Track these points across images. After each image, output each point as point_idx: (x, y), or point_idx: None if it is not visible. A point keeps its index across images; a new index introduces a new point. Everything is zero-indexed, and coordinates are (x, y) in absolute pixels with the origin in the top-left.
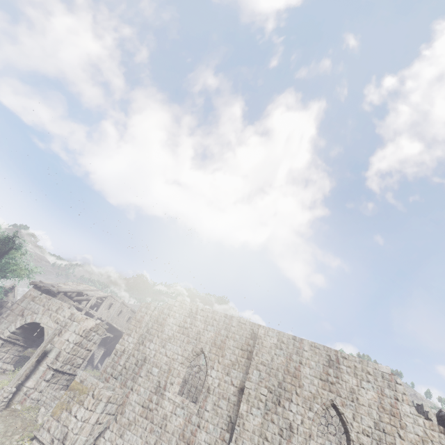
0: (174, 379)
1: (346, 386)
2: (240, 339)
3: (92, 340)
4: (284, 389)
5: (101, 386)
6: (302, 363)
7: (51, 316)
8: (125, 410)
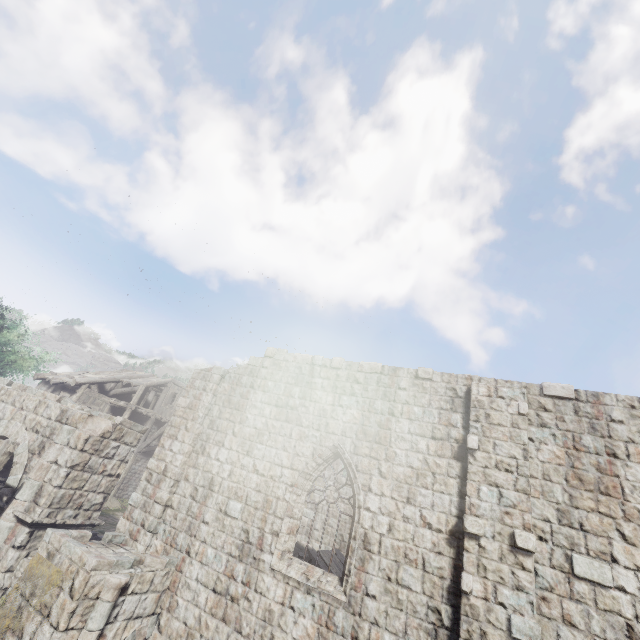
0: (281, 524)
1: None
2: (425, 416)
3: (114, 456)
4: (580, 527)
5: (89, 567)
6: (615, 454)
7: (26, 421)
8: (177, 602)
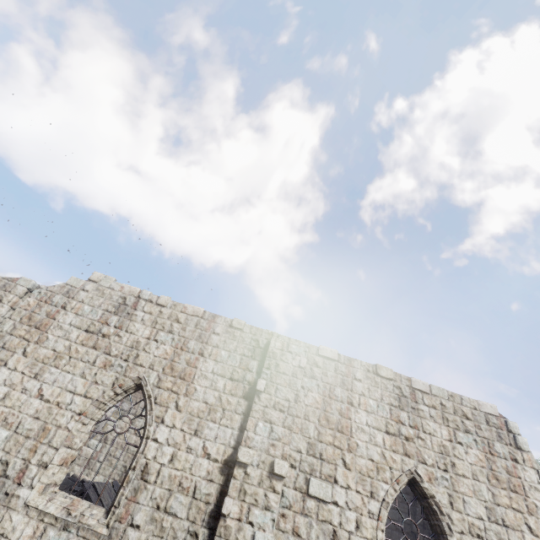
0: (54, 454)
1: (432, 442)
2: (229, 359)
3: None
4: (320, 456)
5: None
6: (352, 403)
7: None
8: None
